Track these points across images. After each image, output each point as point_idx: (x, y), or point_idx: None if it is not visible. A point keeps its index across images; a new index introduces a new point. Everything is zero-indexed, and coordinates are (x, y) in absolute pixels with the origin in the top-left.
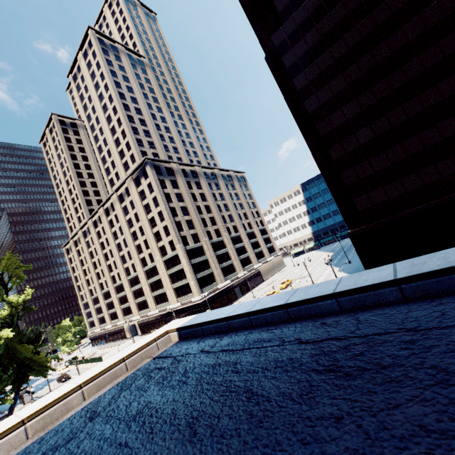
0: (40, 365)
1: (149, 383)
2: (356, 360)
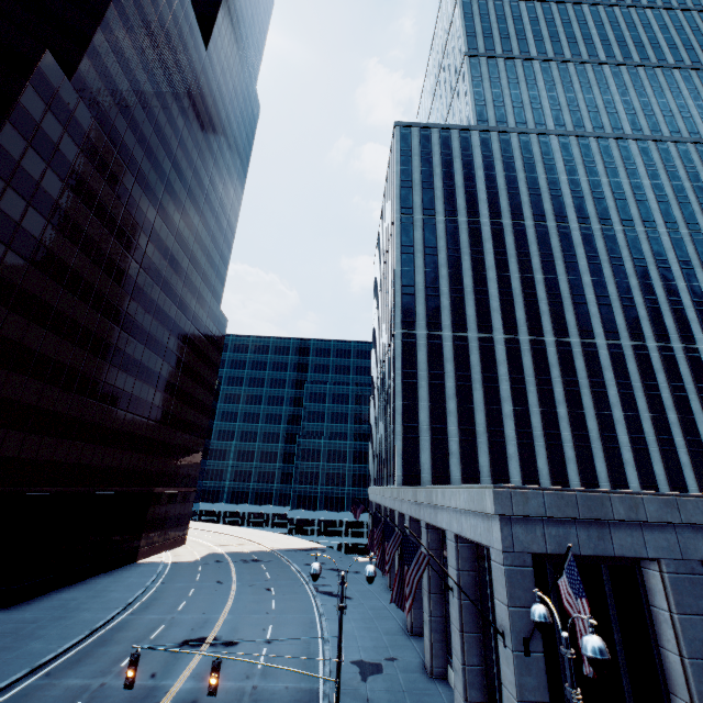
0: None
1: None
2: None
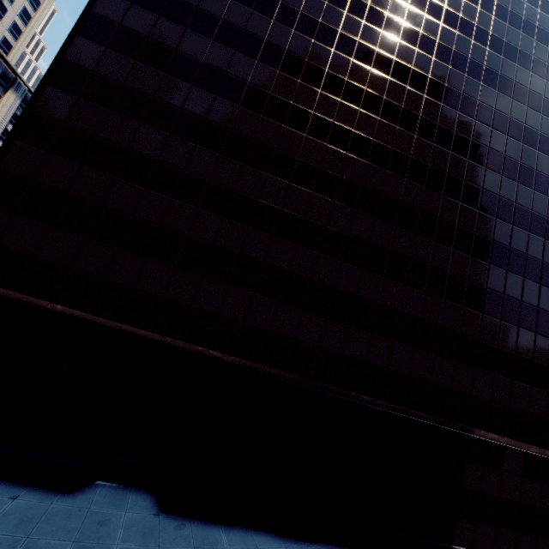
0: None
1: None
2: None
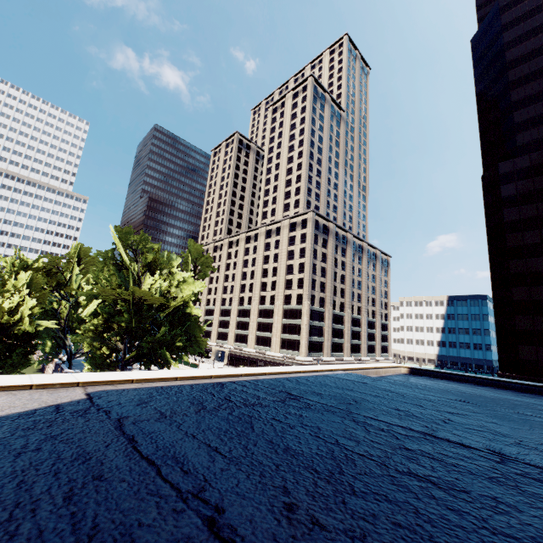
0: (199, 345)
1: (423, 379)
2: (532, 396)
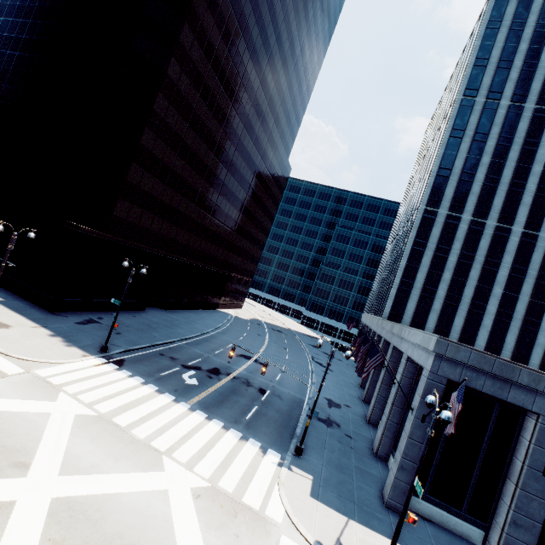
0: None
1: None
2: None
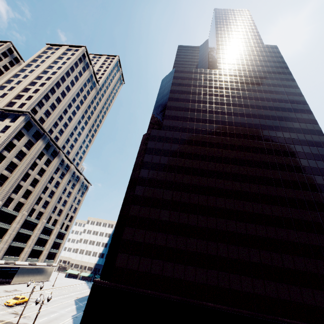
0: None
1: None
2: None
